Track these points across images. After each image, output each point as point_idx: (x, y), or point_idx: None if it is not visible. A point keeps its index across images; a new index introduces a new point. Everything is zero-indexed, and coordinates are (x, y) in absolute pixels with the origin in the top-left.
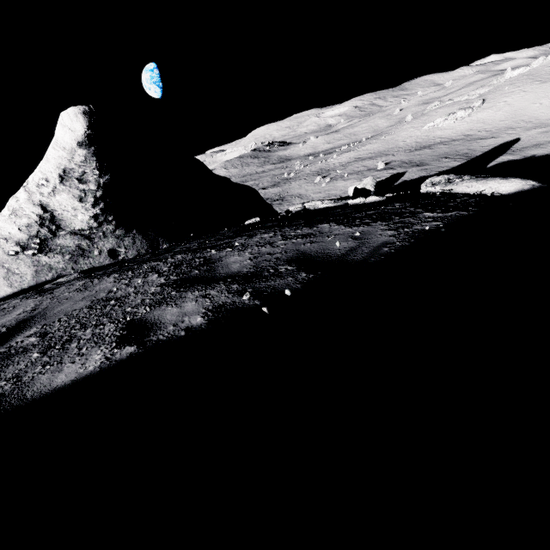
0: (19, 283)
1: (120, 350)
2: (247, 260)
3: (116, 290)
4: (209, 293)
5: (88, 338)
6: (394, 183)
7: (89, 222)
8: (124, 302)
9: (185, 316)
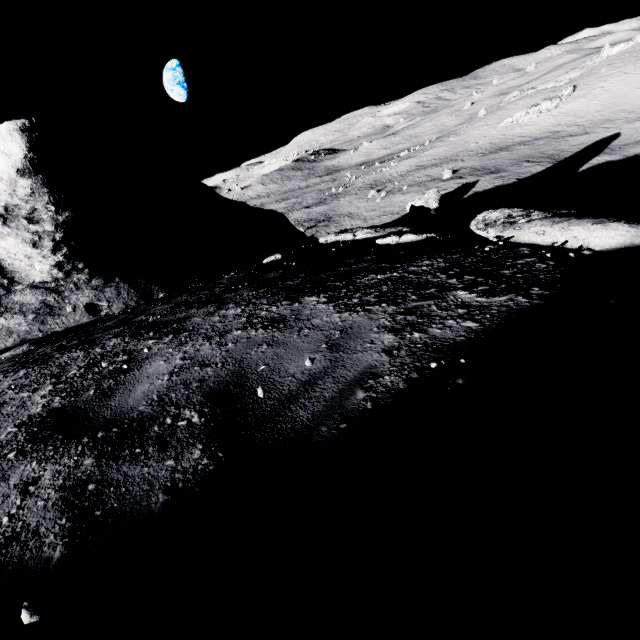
0: None
1: None
2: (165, 377)
3: None
4: (40, 476)
5: None
6: (463, 196)
7: (52, 272)
8: None
9: None
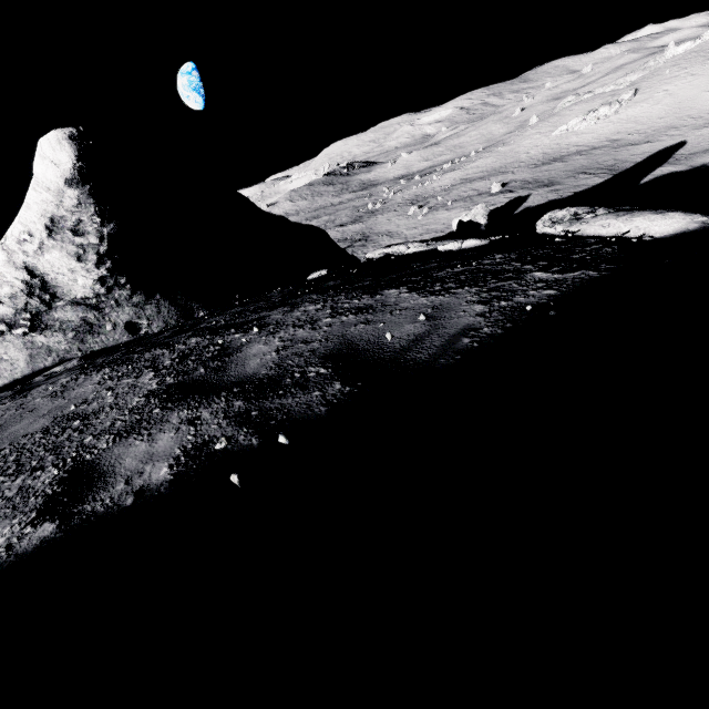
0: (9, 372)
1: (34, 529)
2: (273, 353)
3: (92, 400)
4: (199, 415)
5: (11, 496)
6: (513, 211)
7: (94, 287)
8: (89, 425)
9: (148, 462)
